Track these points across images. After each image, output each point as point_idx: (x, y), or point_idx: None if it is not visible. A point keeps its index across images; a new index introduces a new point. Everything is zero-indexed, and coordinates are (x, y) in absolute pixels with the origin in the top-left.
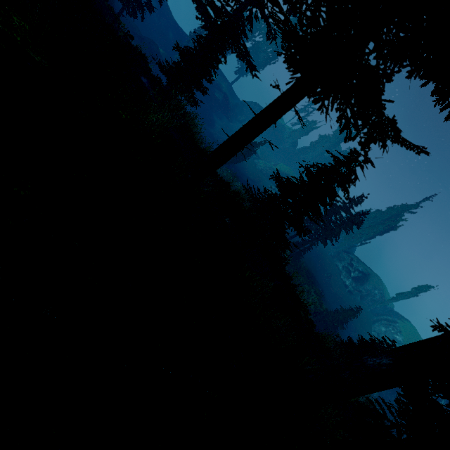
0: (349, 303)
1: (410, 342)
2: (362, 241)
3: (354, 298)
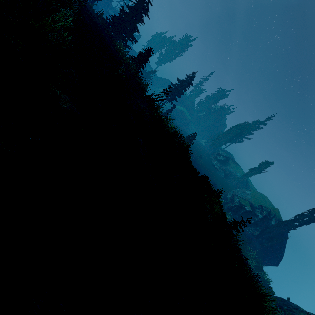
0: (213, 173)
1: (256, 195)
2: (226, 141)
3: (219, 174)
